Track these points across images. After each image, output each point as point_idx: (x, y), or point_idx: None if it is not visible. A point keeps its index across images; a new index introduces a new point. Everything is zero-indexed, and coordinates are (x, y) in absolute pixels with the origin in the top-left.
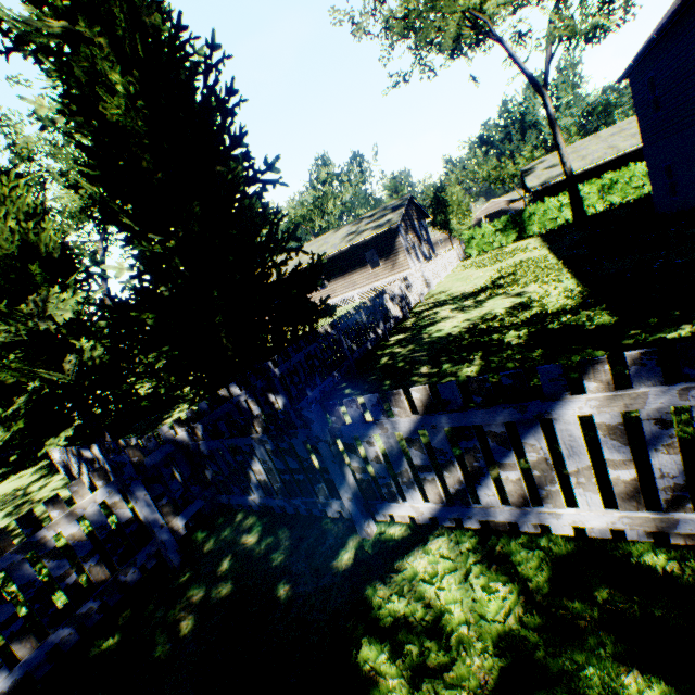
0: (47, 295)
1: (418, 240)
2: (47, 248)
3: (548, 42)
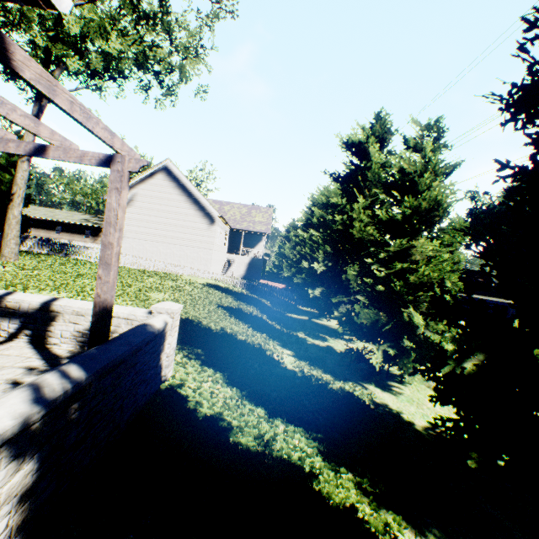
0: None
1: None
2: None
3: None
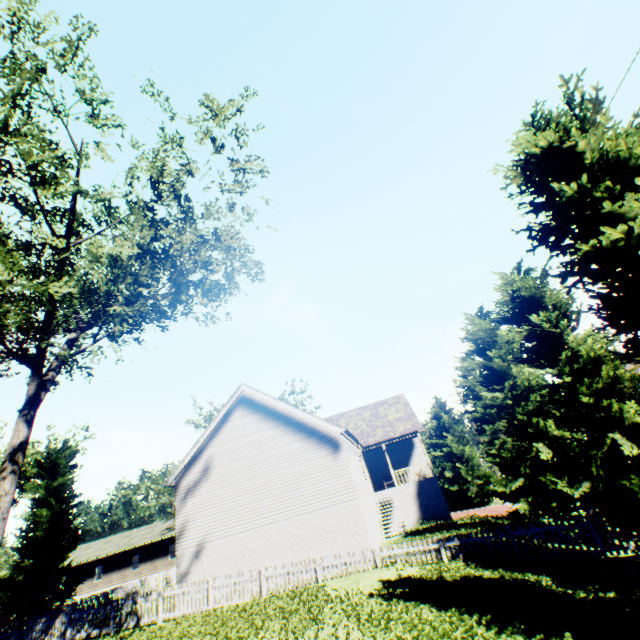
0: None
1: None
2: None
3: None
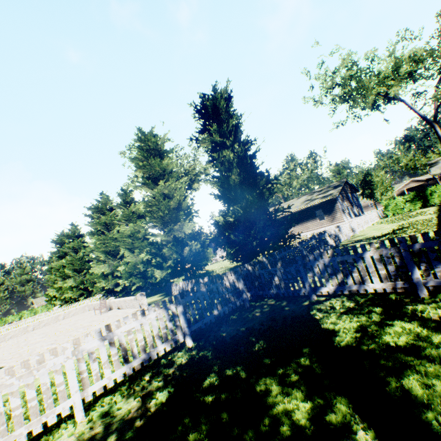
0: (183, 223)
1: (350, 205)
2: (185, 205)
3: (433, 101)
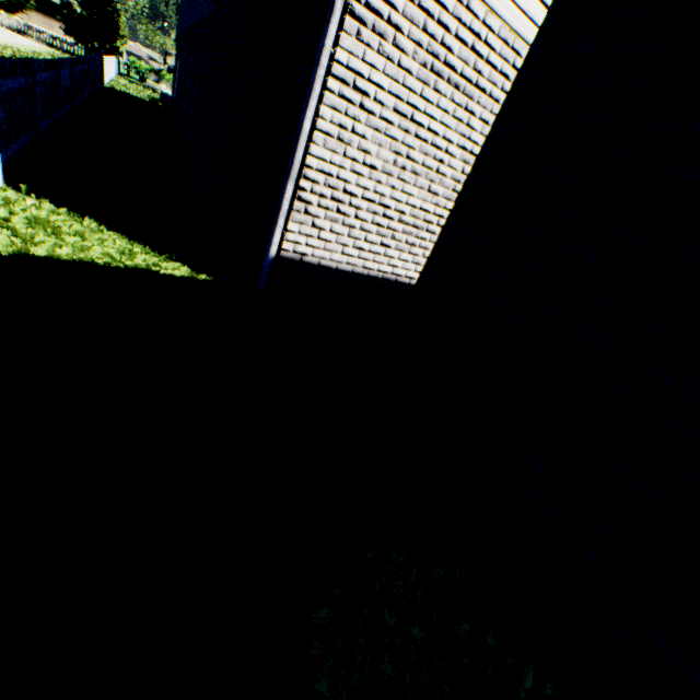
0: None
1: None
2: None
3: None
